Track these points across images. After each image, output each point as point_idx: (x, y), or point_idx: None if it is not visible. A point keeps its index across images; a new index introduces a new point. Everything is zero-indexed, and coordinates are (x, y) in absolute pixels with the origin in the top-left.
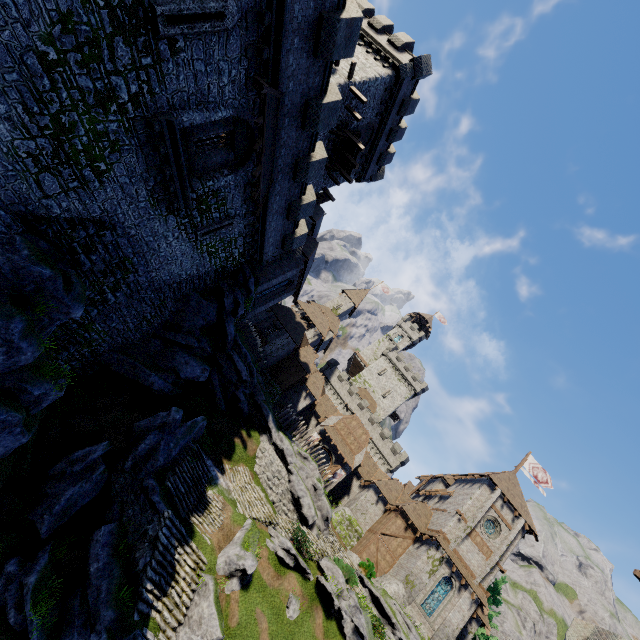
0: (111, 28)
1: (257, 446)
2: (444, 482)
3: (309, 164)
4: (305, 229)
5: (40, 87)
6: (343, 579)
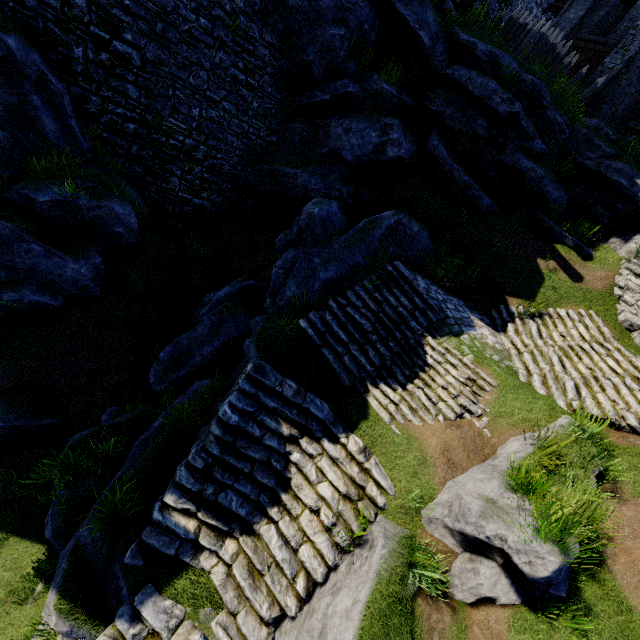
0: None
1: (618, 266)
2: None
3: None
4: None
5: None
6: None
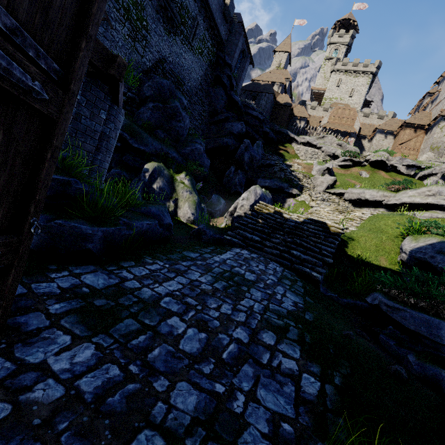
0: None
1: (293, 150)
2: (430, 95)
3: None
4: None
5: None
6: (384, 153)
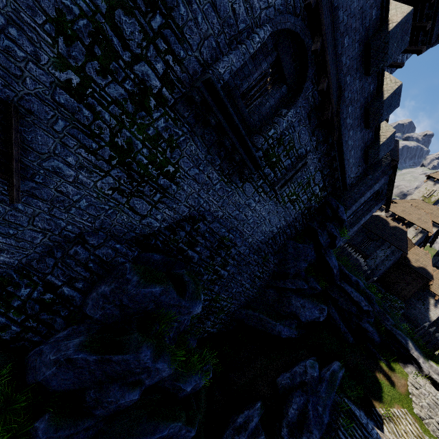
0: (104, 3)
1: (406, 379)
2: None
3: (387, 36)
4: (389, 129)
5: (85, 121)
6: None
